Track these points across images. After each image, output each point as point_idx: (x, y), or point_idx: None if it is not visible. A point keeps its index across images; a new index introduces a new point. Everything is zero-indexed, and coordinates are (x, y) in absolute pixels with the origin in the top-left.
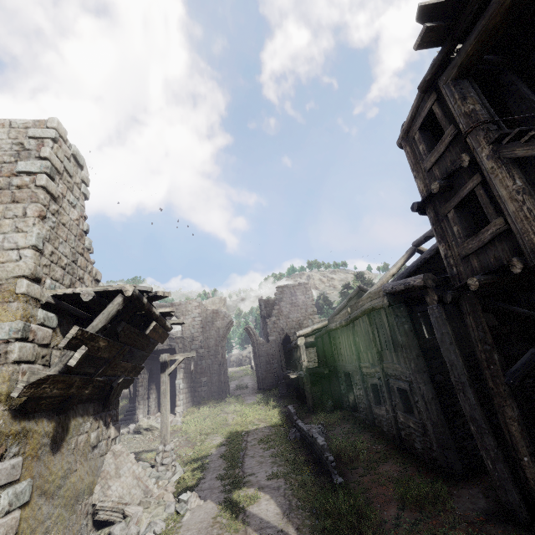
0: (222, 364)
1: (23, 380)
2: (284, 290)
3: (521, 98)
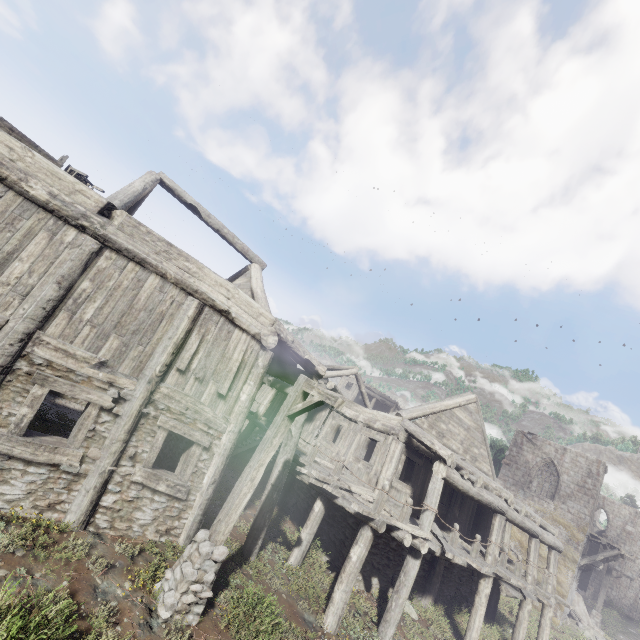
0: None
1: (583, 561)
2: None
3: None
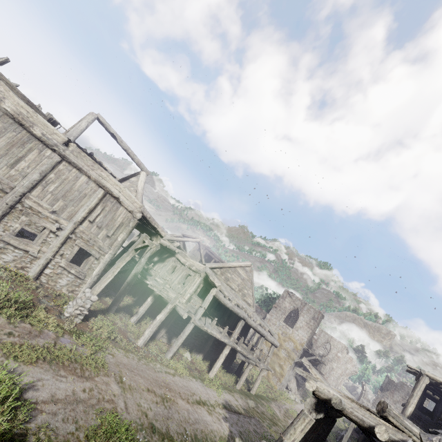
0: (337, 386)
1: (297, 360)
2: (404, 386)
3: (436, 407)
